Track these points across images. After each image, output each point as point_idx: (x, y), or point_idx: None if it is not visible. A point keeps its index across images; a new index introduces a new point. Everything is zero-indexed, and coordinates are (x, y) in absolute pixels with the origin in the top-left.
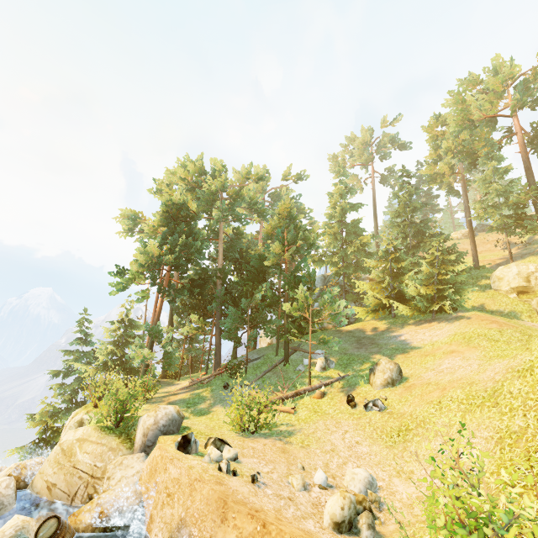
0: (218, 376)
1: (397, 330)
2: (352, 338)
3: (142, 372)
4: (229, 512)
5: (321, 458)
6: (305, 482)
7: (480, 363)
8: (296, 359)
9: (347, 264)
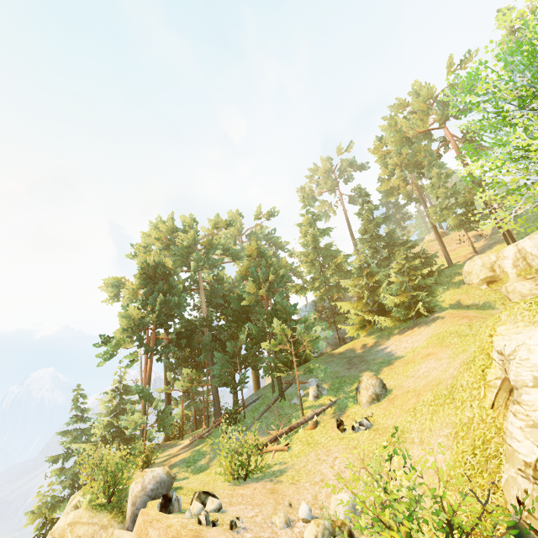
0: (218, 426)
1: (383, 343)
2: (343, 359)
3: (140, 439)
4: None
5: (310, 491)
6: (287, 519)
7: (449, 361)
8: (291, 392)
9: (329, 287)
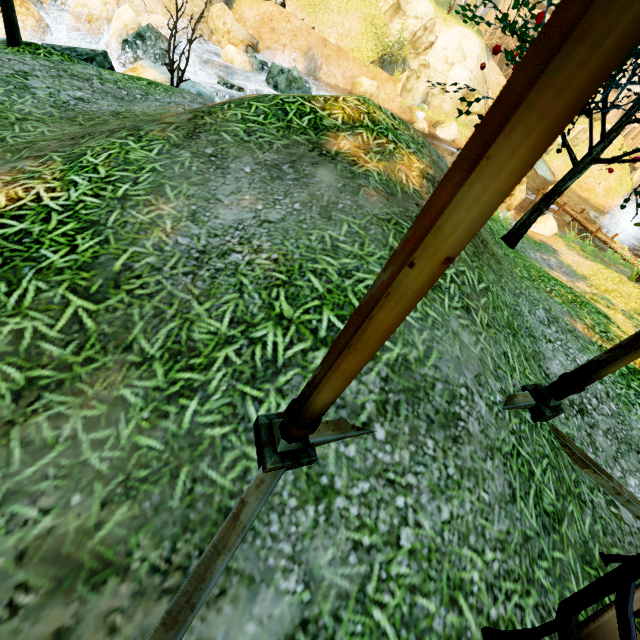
0: None
1: None
2: None
3: None
4: (327, 43)
5: None
6: None
7: None
8: None
9: None
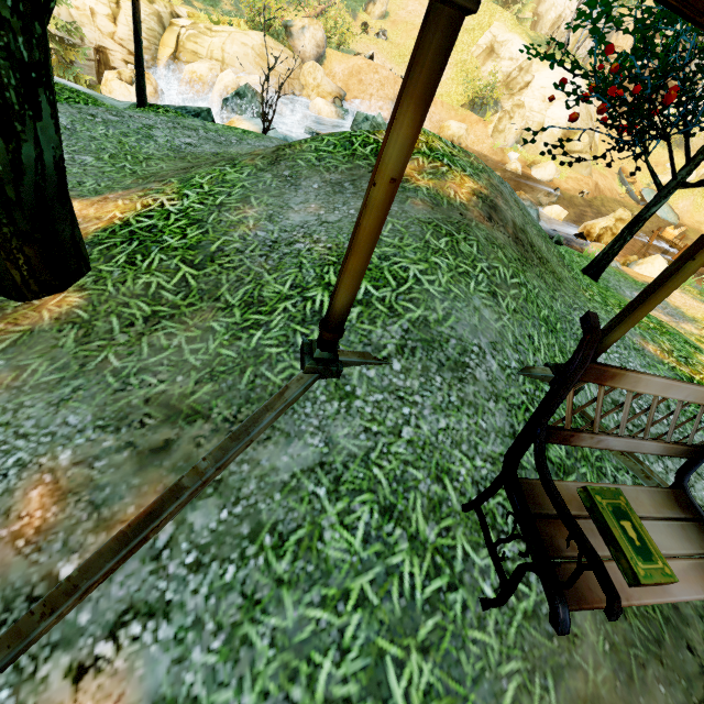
0: None
1: None
2: None
3: None
4: None
5: None
6: None
7: None
8: None
9: None
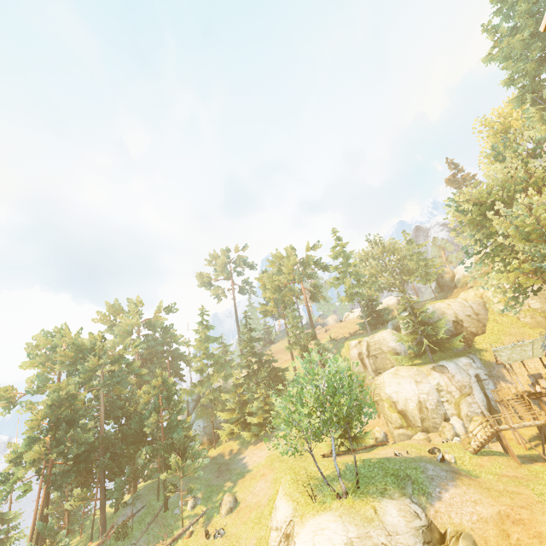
0: (105, 541)
1: (243, 452)
2: (215, 466)
3: None
4: None
5: None
6: None
7: (269, 486)
8: (174, 501)
9: (213, 389)
